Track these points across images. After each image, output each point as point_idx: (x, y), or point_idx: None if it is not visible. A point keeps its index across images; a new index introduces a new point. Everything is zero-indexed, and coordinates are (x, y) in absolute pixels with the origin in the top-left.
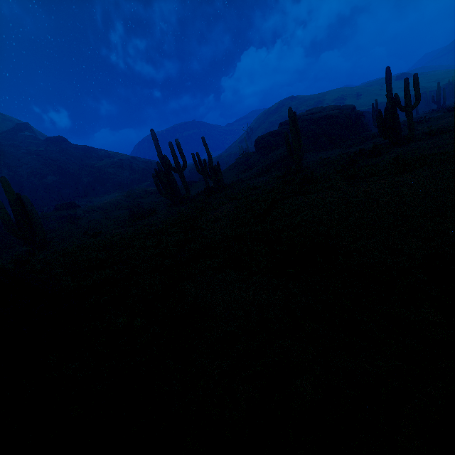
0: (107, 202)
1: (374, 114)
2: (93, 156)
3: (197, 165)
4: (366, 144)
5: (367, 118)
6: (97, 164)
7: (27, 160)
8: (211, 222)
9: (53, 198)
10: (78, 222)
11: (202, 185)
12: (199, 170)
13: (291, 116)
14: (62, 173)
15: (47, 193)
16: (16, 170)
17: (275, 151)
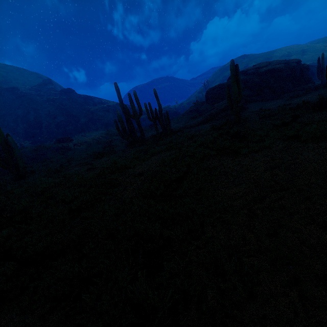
0: (92, 138)
1: (319, 66)
2: (90, 102)
3: (149, 113)
4: (309, 96)
5: (311, 71)
6: (91, 109)
7: (46, 105)
8: (133, 176)
9: (60, 133)
10: (67, 153)
11: (160, 128)
12: (150, 118)
13: (232, 69)
14: (68, 114)
15: (57, 128)
16: (39, 112)
17: (222, 100)
